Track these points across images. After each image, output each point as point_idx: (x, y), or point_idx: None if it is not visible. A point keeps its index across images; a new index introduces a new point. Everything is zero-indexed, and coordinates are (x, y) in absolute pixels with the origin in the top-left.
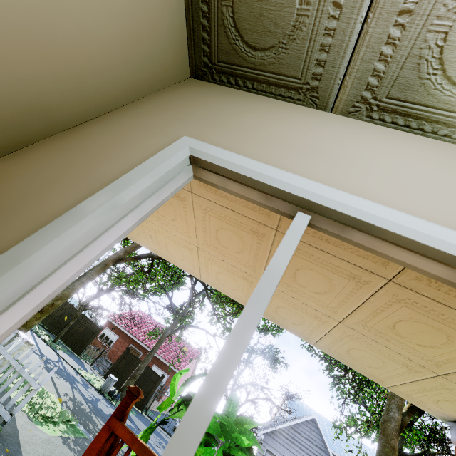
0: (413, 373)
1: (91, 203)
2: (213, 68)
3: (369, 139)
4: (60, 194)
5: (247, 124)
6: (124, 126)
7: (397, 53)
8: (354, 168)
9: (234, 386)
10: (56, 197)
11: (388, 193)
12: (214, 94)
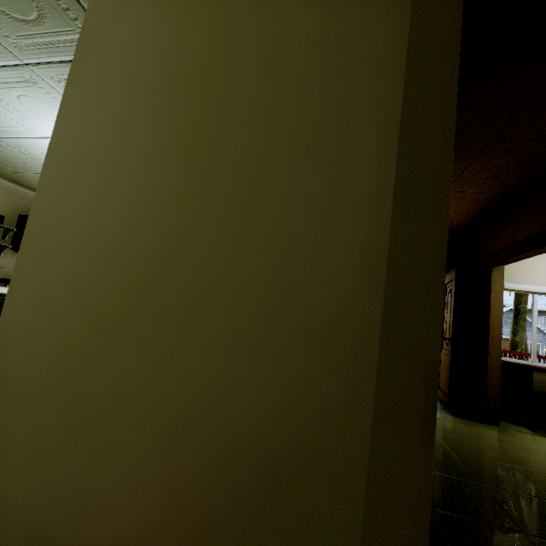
0: None
1: None
2: None
3: (545, 258)
4: None
5: (506, 266)
6: None
7: None
8: (544, 275)
9: None
10: None
11: None
12: None
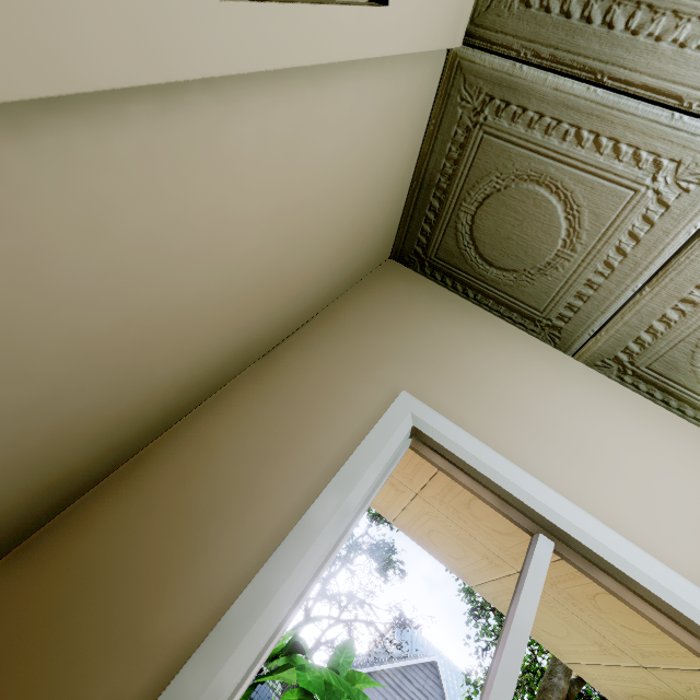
0: (607, 656)
1: (321, 509)
2: (426, 261)
3: (619, 417)
4: (280, 486)
5: (473, 370)
6: (326, 359)
7: (670, 333)
8: (603, 472)
9: (323, 597)
10: (277, 490)
11: (642, 522)
12: (424, 300)
